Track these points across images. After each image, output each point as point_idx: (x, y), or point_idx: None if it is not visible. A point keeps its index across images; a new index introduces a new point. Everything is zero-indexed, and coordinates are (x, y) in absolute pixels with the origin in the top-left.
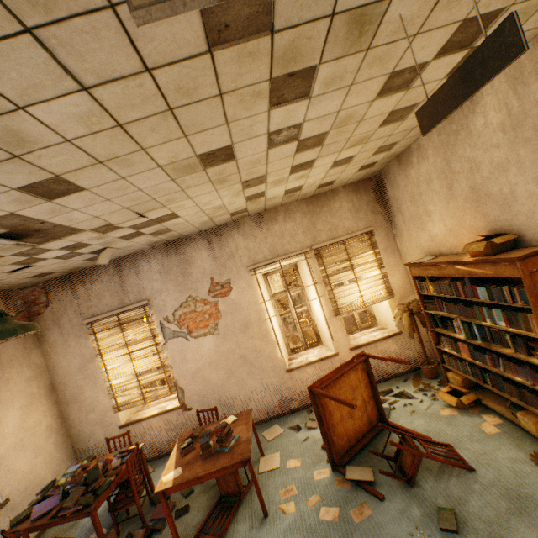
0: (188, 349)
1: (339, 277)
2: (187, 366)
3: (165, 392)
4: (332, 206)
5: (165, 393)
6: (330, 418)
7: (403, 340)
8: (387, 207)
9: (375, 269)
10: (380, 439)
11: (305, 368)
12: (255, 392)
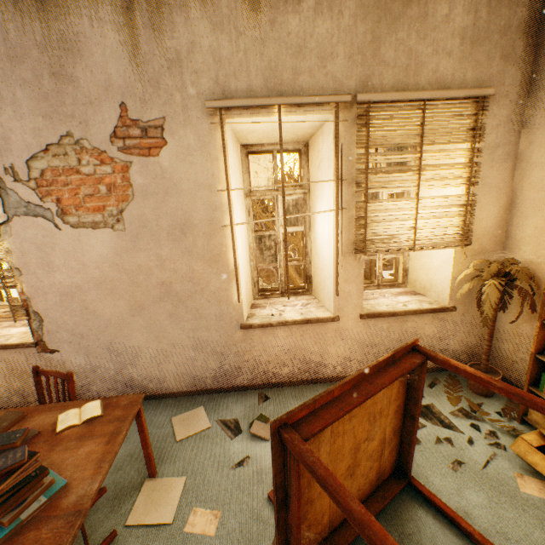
0: (57, 245)
1: (387, 181)
2: (51, 276)
3: (2, 313)
4: (430, 9)
5: (2, 316)
6: (308, 487)
7: (450, 322)
8: (542, 49)
9: (459, 183)
10: (392, 518)
11: (275, 329)
12: (179, 348)
